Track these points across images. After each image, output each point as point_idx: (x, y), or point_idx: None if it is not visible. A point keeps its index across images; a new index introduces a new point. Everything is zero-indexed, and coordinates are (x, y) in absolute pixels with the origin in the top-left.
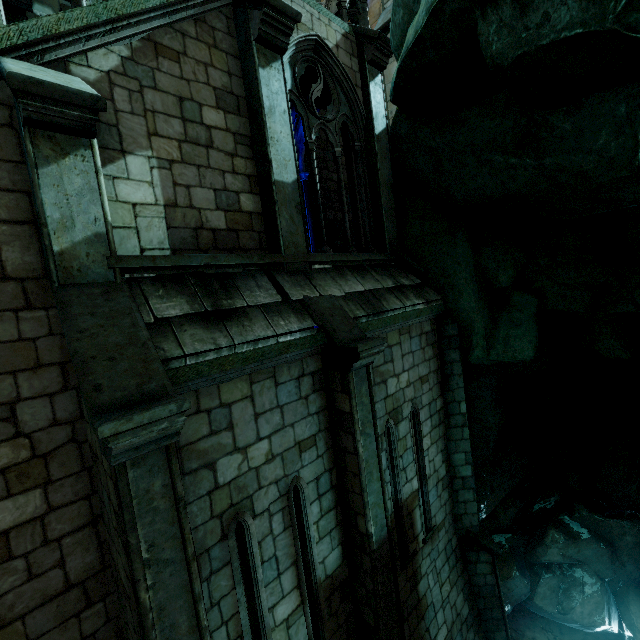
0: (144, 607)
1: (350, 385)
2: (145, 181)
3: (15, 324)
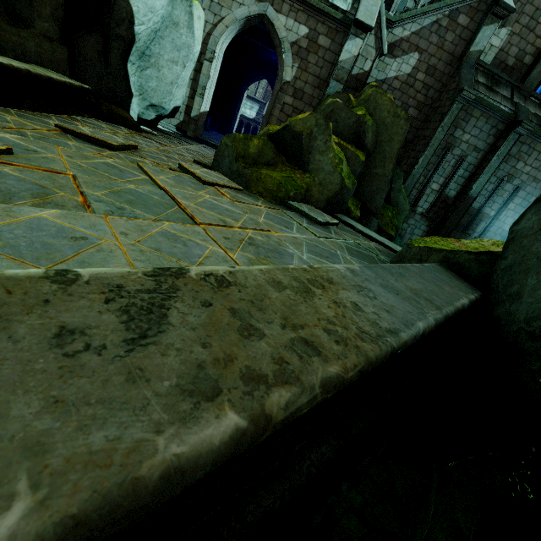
0: (435, 134)
1: (508, 136)
2: (501, 38)
3: (445, 68)
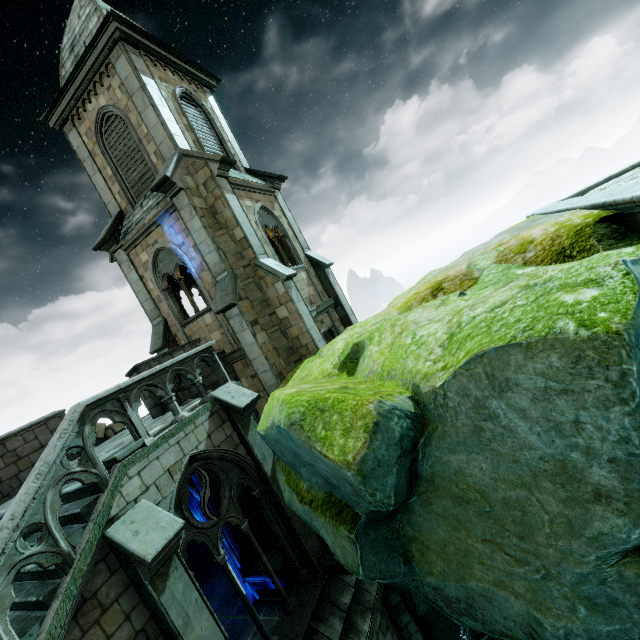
0: None
1: None
2: None
3: None
